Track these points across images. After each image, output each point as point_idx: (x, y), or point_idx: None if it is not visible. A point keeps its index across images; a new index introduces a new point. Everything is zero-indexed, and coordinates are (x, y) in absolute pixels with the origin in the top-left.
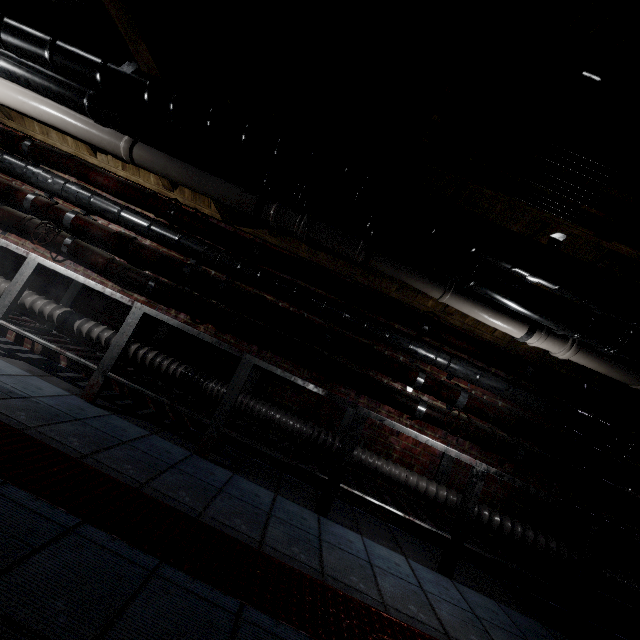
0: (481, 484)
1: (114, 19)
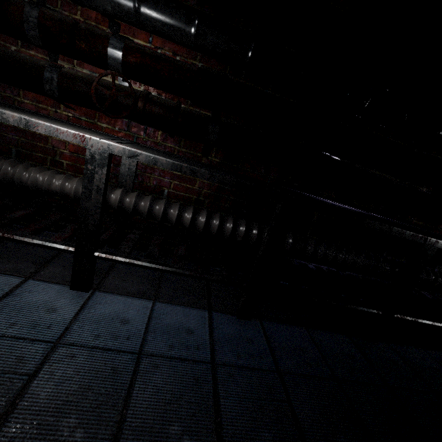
0: (103, 172)
1: None
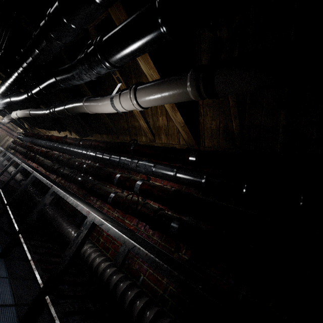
0: (85, 232)
1: None
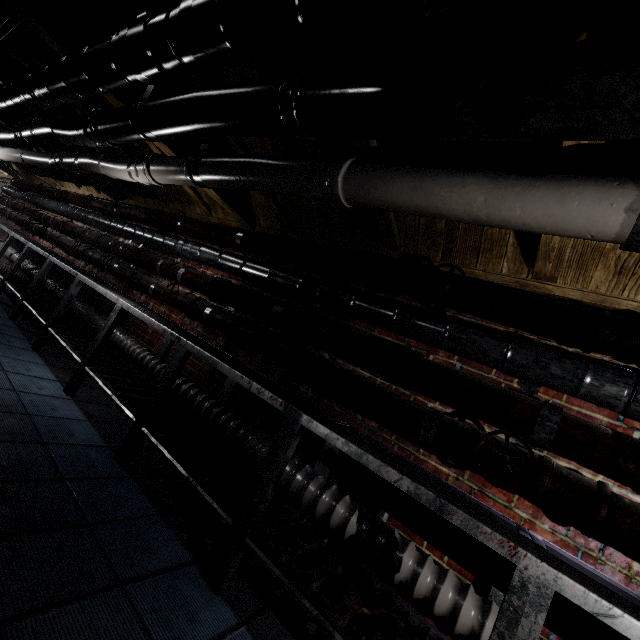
0: (115, 317)
1: None
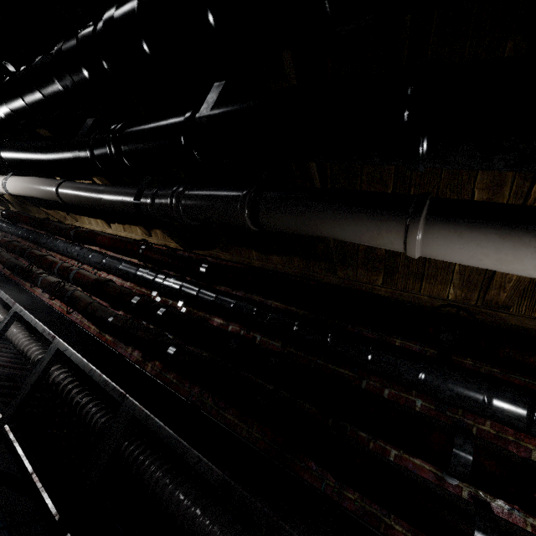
0: None
1: None
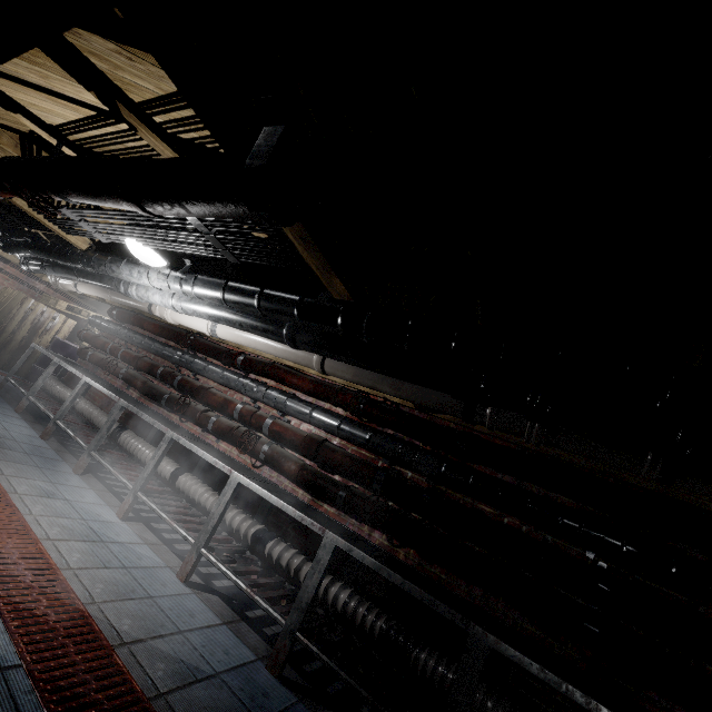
0: None
1: (311, 266)
